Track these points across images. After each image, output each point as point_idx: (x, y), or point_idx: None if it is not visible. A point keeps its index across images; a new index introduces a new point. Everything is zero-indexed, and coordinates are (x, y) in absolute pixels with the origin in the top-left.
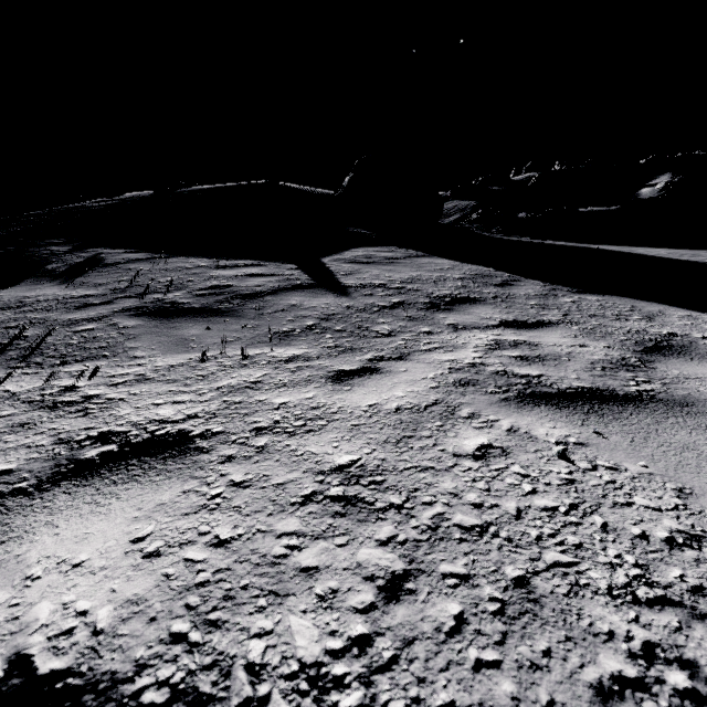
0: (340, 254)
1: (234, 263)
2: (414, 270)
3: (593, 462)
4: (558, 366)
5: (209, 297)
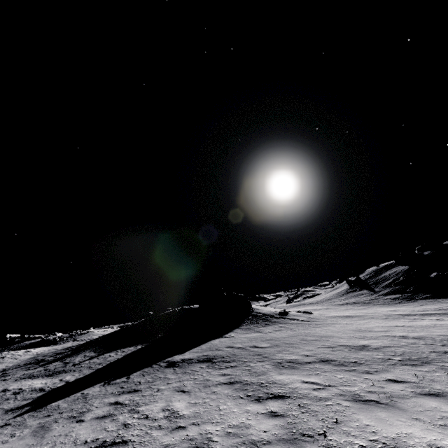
0: (121, 349)
1: (91, 354)
2: (106, 358)
3: (4, 388)
4: (33, 382)
5: (59, 366)
